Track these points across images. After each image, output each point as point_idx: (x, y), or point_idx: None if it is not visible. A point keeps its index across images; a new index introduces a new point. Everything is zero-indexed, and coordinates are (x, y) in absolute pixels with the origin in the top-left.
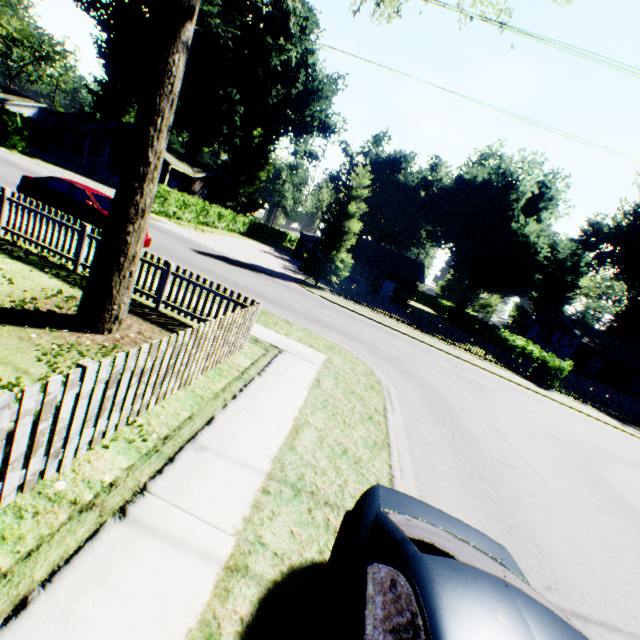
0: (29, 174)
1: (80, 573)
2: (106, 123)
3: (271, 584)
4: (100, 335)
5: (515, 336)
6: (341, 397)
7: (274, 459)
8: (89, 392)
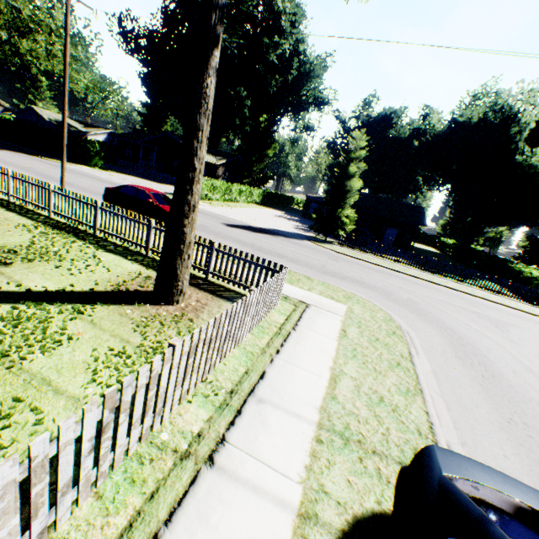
0: (107, 184)
1: (189, 515)
2: (151, 135)
3: (340, 533)
4: (171, 306)
5: (531, 268)
6: (367, 345)
7: (320, 409)
8: (177, 363)
